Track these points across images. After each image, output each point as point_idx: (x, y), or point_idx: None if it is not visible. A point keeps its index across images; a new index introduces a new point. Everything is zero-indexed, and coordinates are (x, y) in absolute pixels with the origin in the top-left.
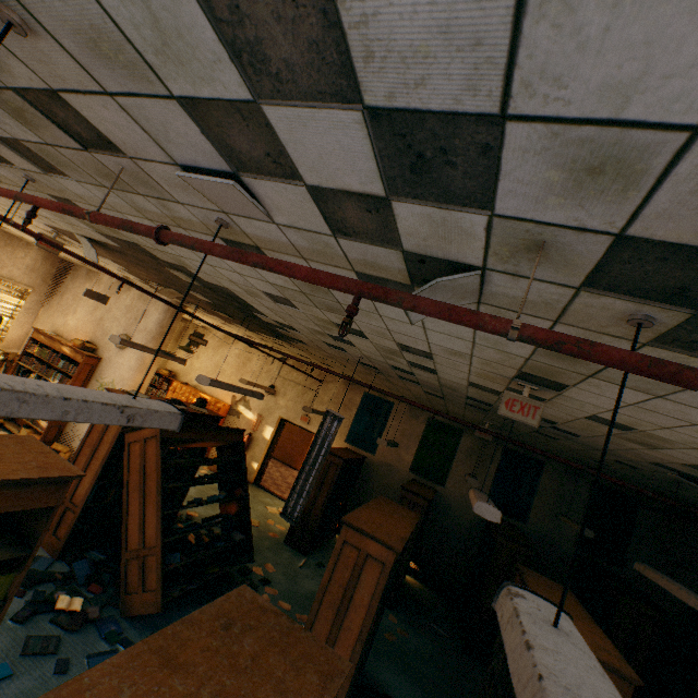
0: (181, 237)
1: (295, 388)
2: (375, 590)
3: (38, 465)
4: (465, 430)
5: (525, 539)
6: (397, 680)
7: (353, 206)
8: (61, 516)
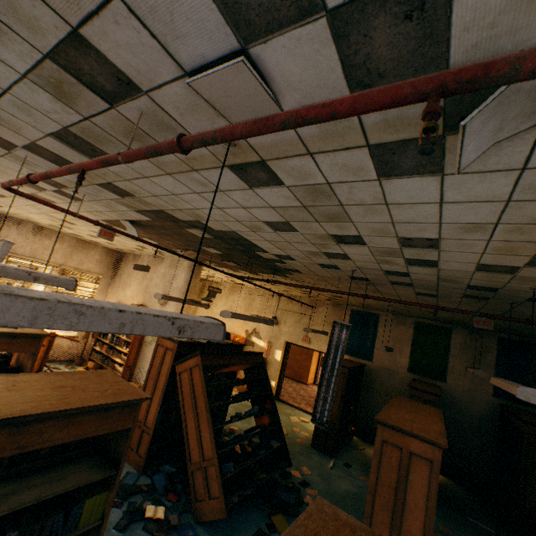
0: (200, 134)
1: (292, 316)
2: (429, 490)
3: (113, 392)
4: (453, 327)
5: None
6: None
7: (386, 20)
8: (139, 438)
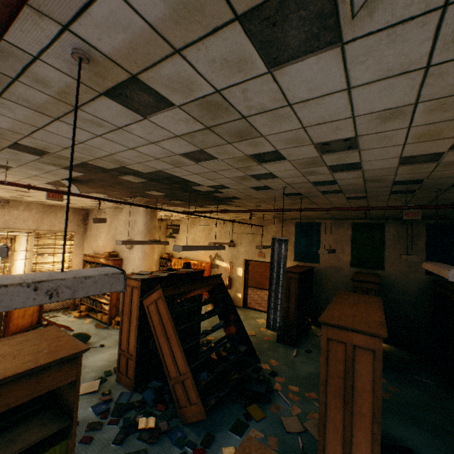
0: None
1: (246, 237)
2: (374, 376)
3: (49, 351)
4: (385, 222)
5: None
6: (408, 432)
7: None
8: (126, 364)
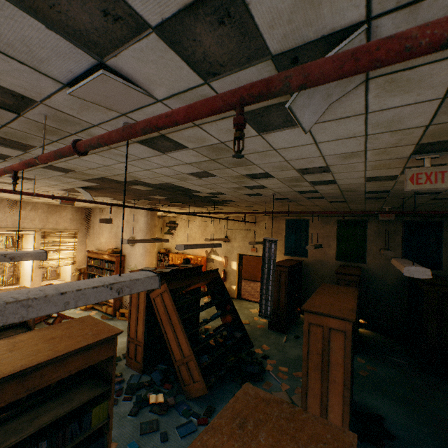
0: (88, 140)
1: (240, 233)
2: (345, 352)
3: (93, 333)
4: (367, 219)
5: (446, 282)
6: (380, 402)
7: (205, 27)
8: (135, 350)
